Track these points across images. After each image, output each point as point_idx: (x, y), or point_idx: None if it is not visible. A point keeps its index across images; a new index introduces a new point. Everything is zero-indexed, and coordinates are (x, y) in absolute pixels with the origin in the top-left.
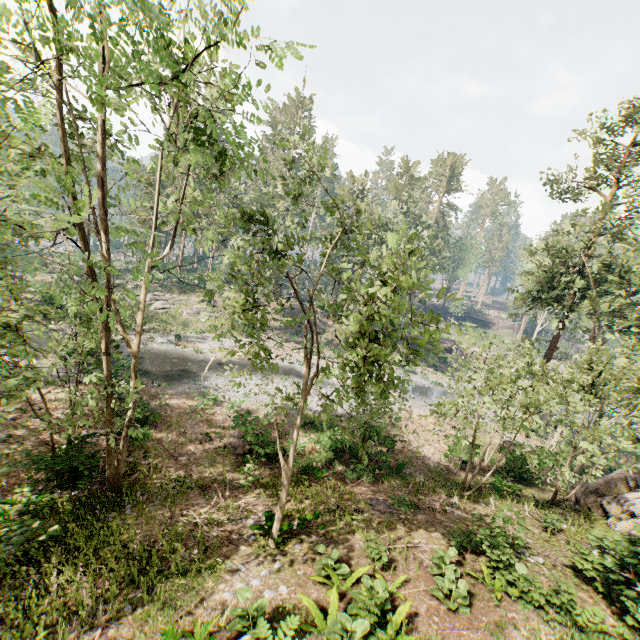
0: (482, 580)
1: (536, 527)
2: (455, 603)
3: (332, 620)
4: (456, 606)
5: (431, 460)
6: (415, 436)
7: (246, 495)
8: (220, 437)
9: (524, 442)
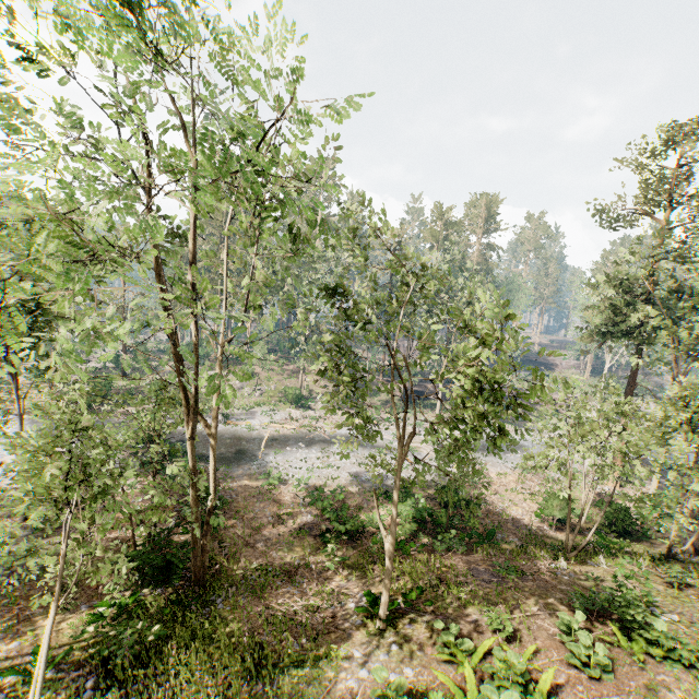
0: (618, 643)
1: (658, 583)
2: (597, 669)
3: (480, 691)
4: (599, 671)
5: (521, 522)
6: (498, 497)
7: (335, 578)
8: (293, 518)
9: (619, 492)
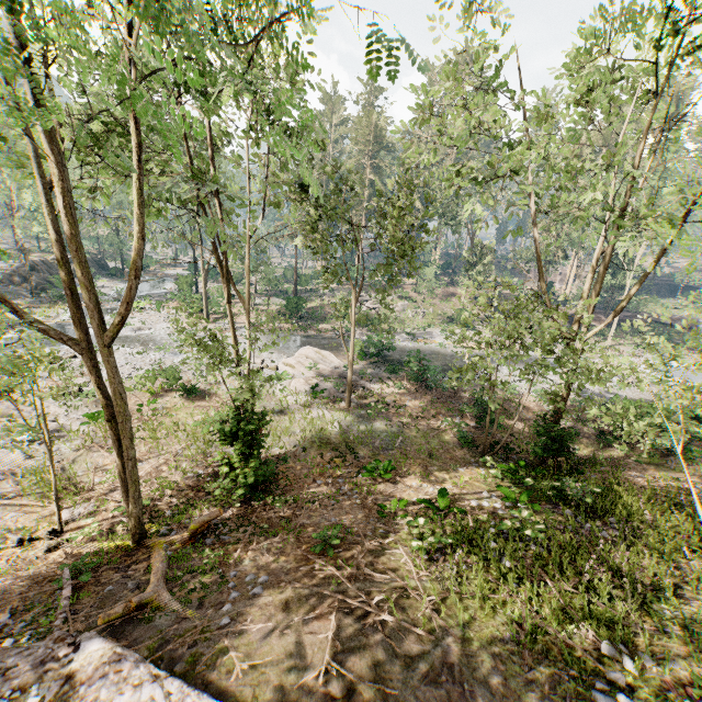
0: None
1: None
2: None
3: None
4: None
5: None
6: None
7: (648, 470)
8: None
9: None
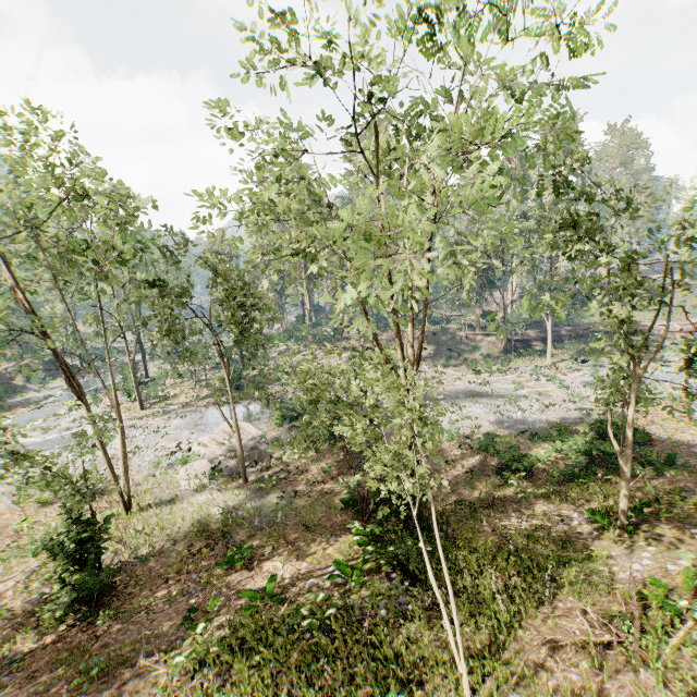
0: None
1: None
2: None
3: None
4: None
5: (695, 447)
6: (656, 427)
7: (533, 506)
8: (459, 463)
9: None
